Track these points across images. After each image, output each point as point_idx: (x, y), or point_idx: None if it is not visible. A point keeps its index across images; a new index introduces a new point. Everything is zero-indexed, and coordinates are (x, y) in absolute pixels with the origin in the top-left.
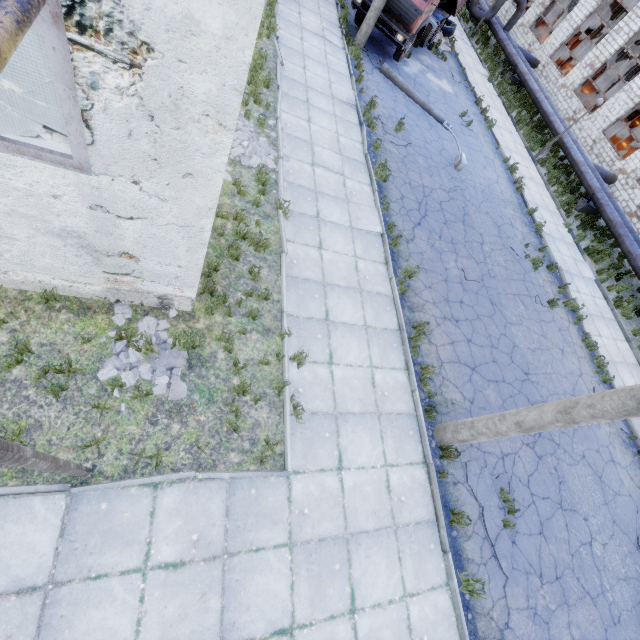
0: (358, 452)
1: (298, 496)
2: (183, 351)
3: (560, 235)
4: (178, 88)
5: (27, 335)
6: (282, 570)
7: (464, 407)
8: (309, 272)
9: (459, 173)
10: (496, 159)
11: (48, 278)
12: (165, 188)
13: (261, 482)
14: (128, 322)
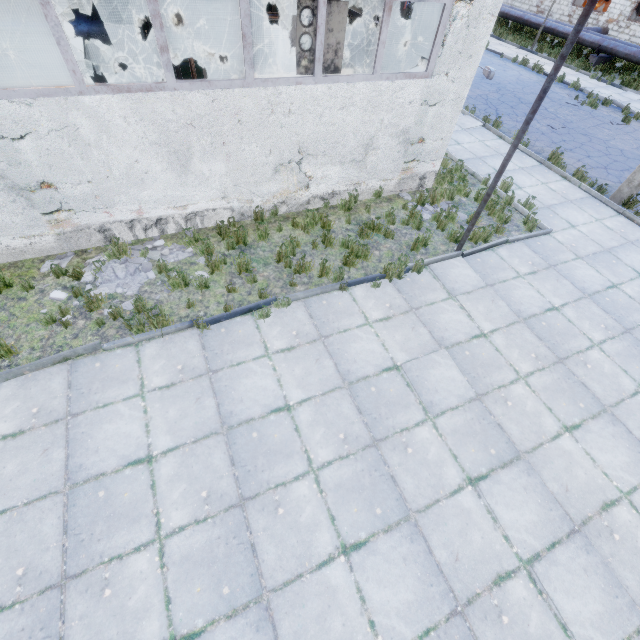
0: (575, 219)
1: (563, 241)
2: (447, 201)
3: (593, 85)
4: (483, 4)
5: (380, 214)
6: (586, 267)
7: (618, 186)
8: (465, 156)
9: (492, 80)
10: (507, 63)
11: (376, 182)
12: (457, 72)
13: (538, 239)
14: (411, 199)
